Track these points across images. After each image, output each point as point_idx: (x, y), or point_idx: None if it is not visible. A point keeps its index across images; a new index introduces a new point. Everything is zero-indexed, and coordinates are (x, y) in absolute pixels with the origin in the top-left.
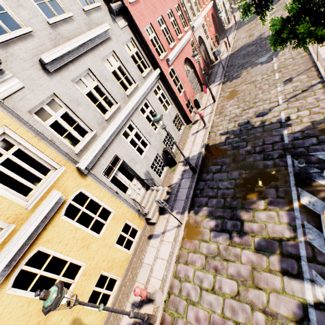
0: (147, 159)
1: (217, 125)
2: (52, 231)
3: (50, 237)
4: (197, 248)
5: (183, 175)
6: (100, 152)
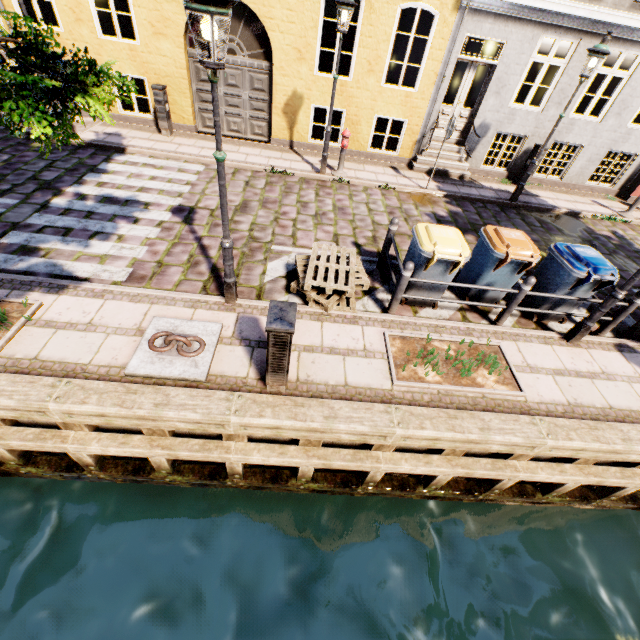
0: (511, 117)
1: (637, 230)
2: (382, 5)
3: (375, 7)
4: (405, 202)
5: (500, 191)
6: (501, 9)
